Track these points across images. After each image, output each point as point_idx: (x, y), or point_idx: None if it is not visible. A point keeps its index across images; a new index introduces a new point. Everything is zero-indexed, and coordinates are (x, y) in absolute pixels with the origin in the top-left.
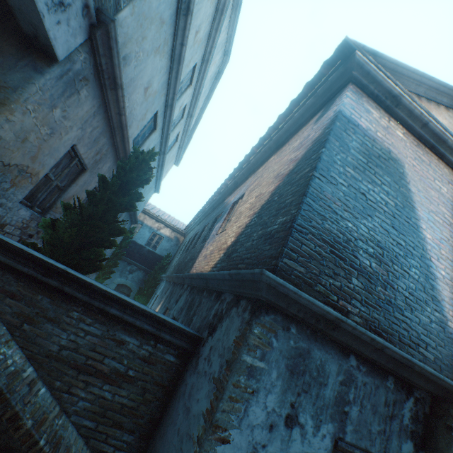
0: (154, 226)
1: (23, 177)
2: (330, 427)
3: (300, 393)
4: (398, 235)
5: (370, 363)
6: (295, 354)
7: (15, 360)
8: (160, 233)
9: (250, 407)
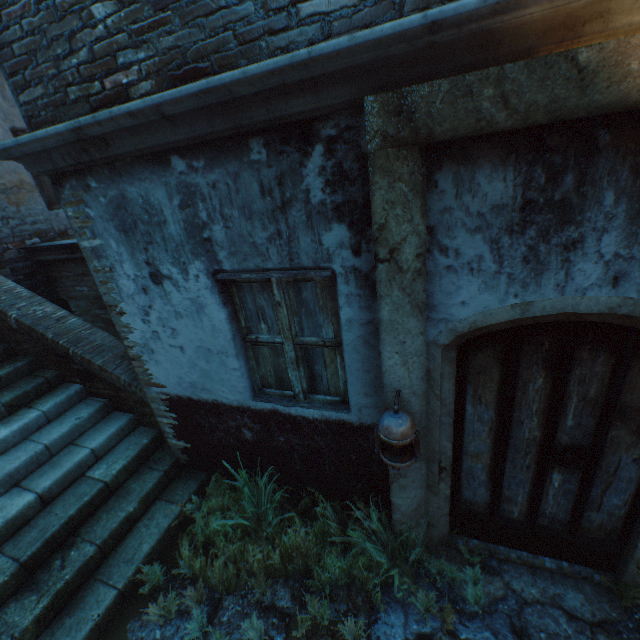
0: None
1: (14, 195)
2: (199, 265)
3: (148, 248)
4: None
5: (206, 146)
6: (115, 211)
7: (46, 311)
8: None
9: (119, 283)
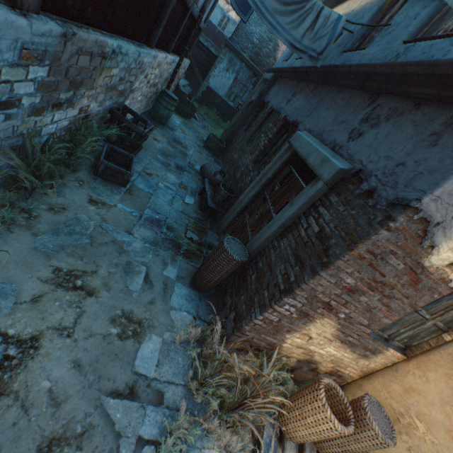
0: (224, 9)
1: None
2: (235, 75)
3: (230, 67)
4: (269, 35)
5: (248, 67)
6: (231, 59)
7: None
8: (228, 16)
9: (220, 65)
